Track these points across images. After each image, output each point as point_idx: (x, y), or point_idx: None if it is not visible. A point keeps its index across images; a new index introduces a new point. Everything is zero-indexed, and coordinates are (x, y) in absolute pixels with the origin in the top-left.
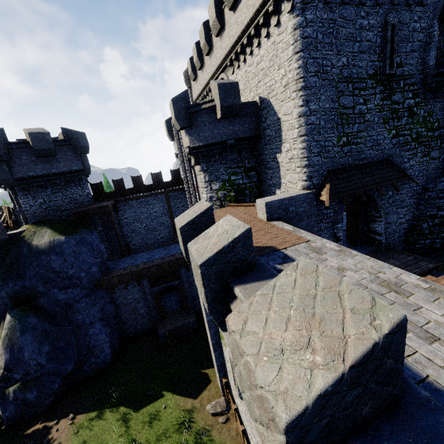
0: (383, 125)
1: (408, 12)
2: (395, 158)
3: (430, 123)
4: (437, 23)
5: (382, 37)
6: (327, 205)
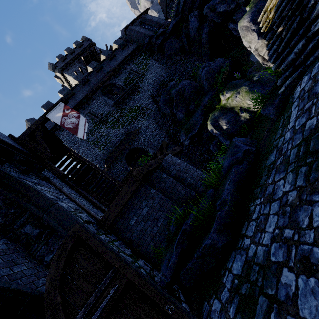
0: (114, 128)
1: (91, 105)
2: (130, 130)
3: (133, 109)
4: (103, 96)
5: (88, 117)
6: (106, 170)
